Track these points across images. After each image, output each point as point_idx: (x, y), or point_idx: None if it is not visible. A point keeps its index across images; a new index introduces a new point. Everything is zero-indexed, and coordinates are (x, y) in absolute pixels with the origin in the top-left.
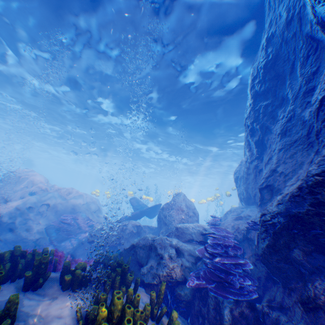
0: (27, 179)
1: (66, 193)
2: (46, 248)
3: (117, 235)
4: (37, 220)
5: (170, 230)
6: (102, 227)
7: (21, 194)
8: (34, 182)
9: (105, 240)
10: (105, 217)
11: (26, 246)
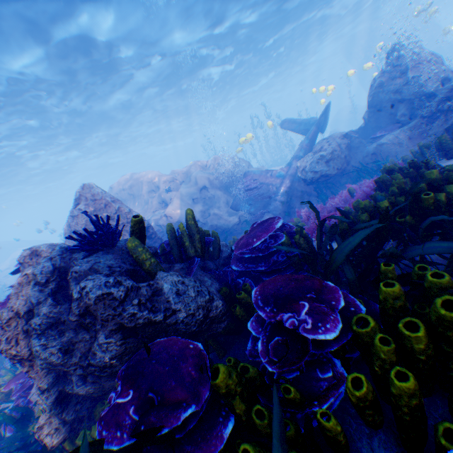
0: (142, 184)
1: (199, 170)
2: (386, 165)
3: (341, 156)
4: (213, 207)
5: (448, 90)
6: (321, 157)
7: (157, 201)
8: (154, 181)
9: (336, 168)
10: (265, 168)
11: (230, 233)
